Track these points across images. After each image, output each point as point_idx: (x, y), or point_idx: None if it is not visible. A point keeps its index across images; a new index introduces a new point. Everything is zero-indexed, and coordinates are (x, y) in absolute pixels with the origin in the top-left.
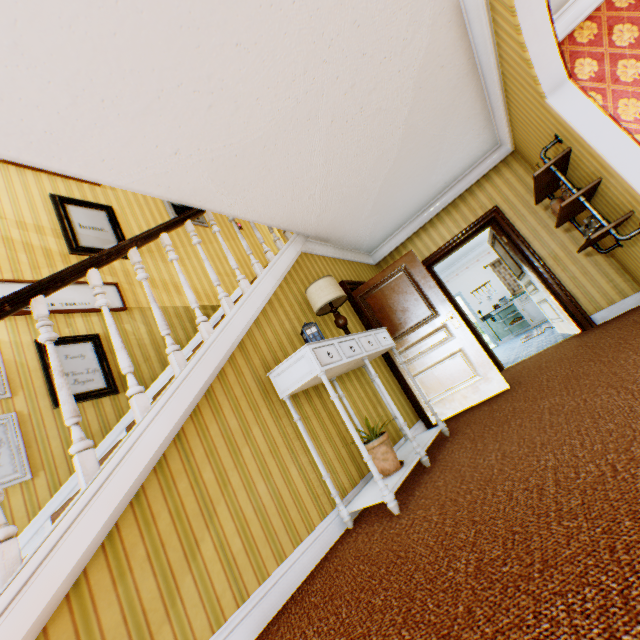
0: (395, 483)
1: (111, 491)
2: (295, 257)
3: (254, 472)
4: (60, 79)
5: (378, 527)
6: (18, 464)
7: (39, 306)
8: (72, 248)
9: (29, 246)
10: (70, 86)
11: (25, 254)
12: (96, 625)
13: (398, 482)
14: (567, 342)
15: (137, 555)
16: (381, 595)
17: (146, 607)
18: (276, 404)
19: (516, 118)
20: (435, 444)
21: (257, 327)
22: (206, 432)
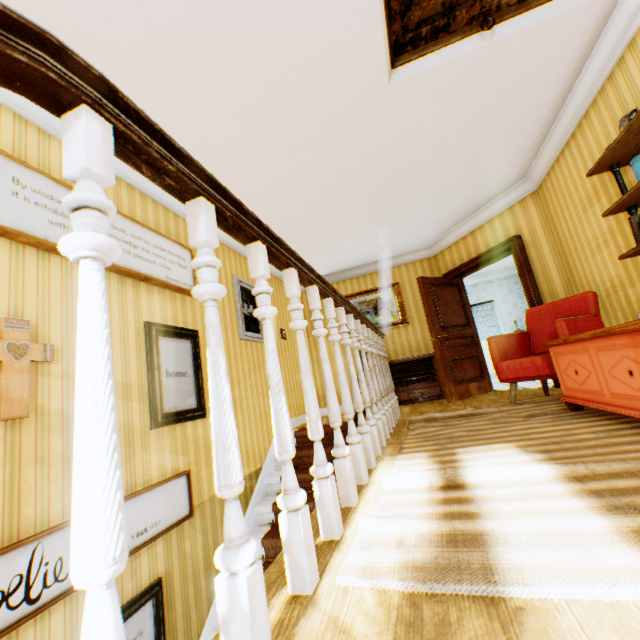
0: None
1: None
2: None
3: None
4: None
5: None
6: None
7: None
8: (155, 419)
9: None
10: None
11: None
12: None
13: None
14: None
15: None
16: None
17: None
18: None
19: None
20: None
21: None
22: None
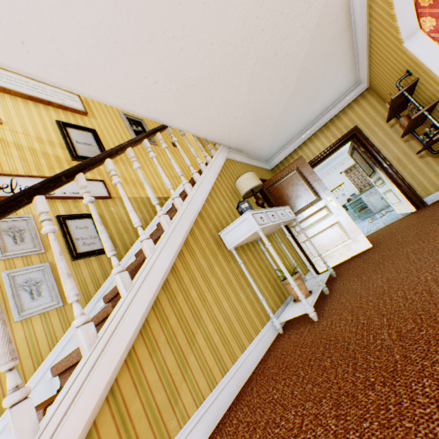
0: (311, 302)
1: (142, 298)
2: (223, 161)
3: (219, 294)
4: (91, 25)
5: (304, 329)
6: (54, 296)
7: (81, 180)
8: (73, 156)
9: (46, 154)
10: (96, 31)
11: (44, 159)
12: (144, 380)
13: (313, 301)
14: (407, 217)
15: (161, 339)
16: (327, 360)
17: (171, 371)
18: (226, 253)
19: (375, 62)
20: (327, 282)
21: (208, 204)
22: (188, 267)
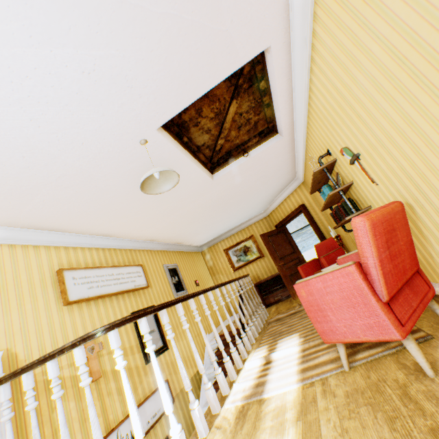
0: None
1: None
2: None
3: None
4: None
5: None
6: None
7: None
8: (147, 359)
9: (130, 369)
10: None
11: (130, 379)
12: None
13: None
14: None
15: None
16: None
17: None
18: None
19: None
20: None
21: None
22: None
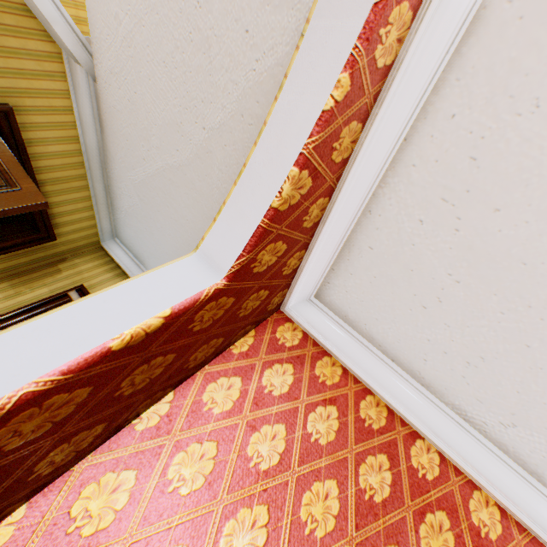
0: None
1: None
2: (35, 6)
3: None
4: None
5: None
6: None
7: None
8: None
9: None
10: None
11: None
12: None
13: None
14: None
15: None
16: None
17: None
18: None
19: None
20: None
21: None
22: None
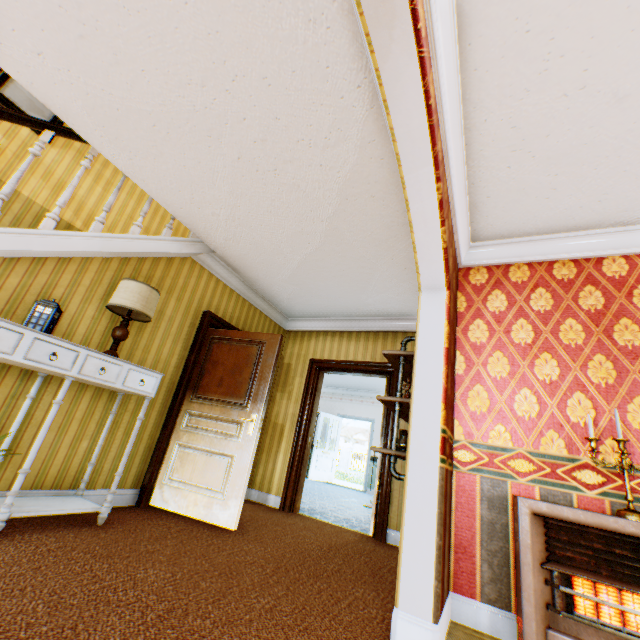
0: None
1: None
2: (171, 254)
3: None
4: None
5: None
6: None
7: None
8: None
9: None
10: None
11: None
12: None
13: None
14: (347, 535)
15: None
16: None
17: None
18: None
19: None
20: (75, 521)
21: (3, 264)
22: None
